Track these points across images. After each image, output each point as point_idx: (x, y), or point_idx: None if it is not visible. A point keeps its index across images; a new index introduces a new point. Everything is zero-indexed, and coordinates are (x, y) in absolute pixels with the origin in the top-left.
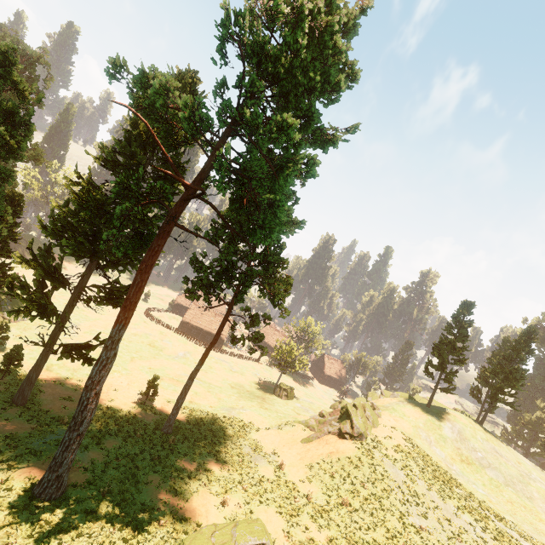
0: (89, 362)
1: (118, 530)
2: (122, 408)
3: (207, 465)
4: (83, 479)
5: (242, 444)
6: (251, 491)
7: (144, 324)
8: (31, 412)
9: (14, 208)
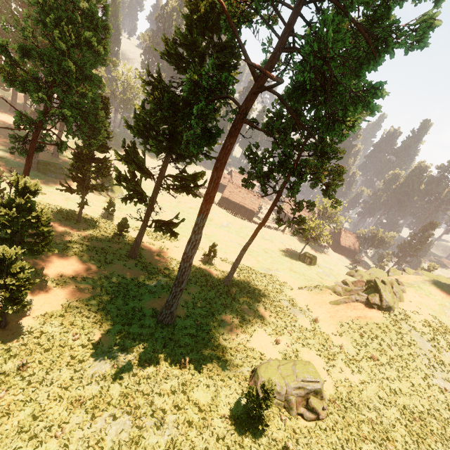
0: (175, 235)
1: (212, 350)
2: (194, 264)
3: (259, 312)
4: (183, 313)
5: (281, 299)
6: (294, 336)
7: (196, 200)
8: (141, 264)
9: (104, 110)
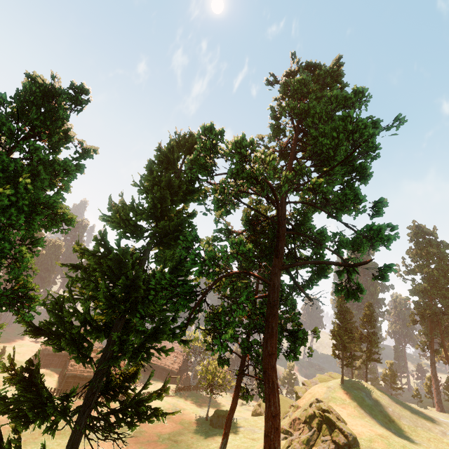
0: None
1: None
2: None
3: None
4: None
5: None
6: None
7: None
8: None
9: None
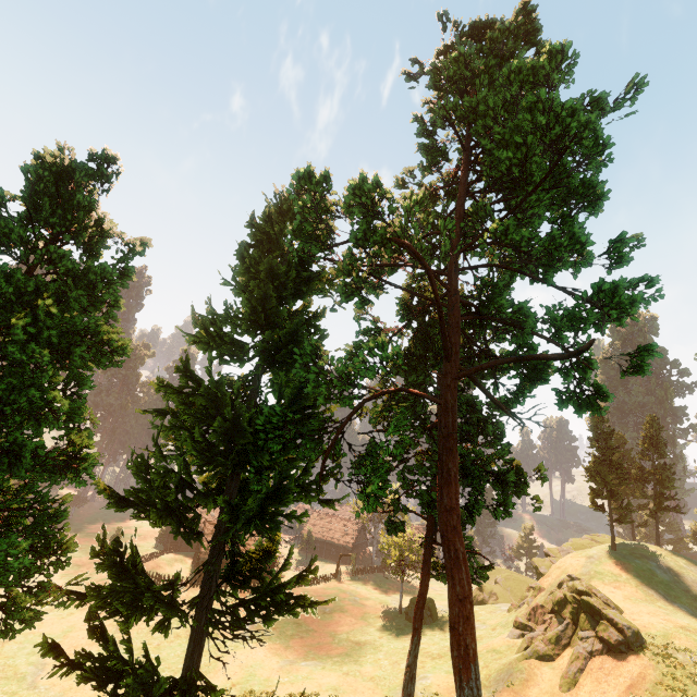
0: None
1: None
2: None
3: None
4: None
5: None
6: None
7: None
8: None
9: None
